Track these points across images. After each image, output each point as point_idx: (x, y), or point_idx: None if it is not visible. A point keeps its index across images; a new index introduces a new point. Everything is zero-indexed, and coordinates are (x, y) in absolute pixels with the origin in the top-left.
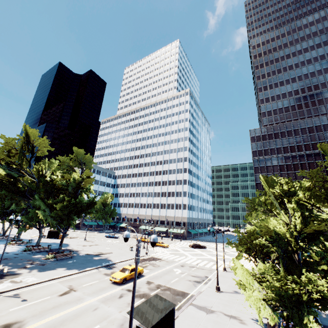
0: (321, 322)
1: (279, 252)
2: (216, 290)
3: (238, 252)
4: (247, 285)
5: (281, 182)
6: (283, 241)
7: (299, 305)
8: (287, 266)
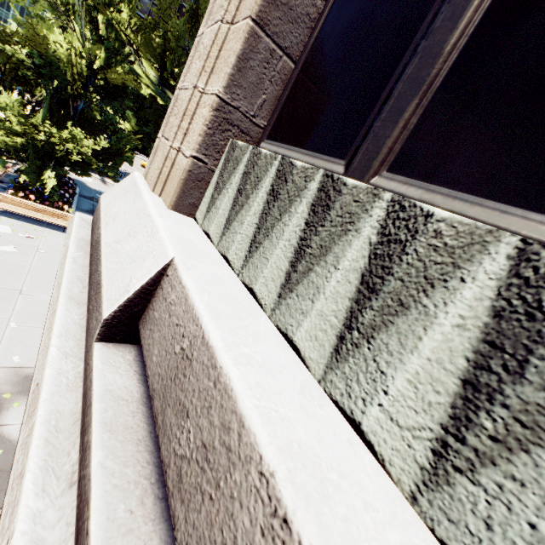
0: (80, 192)
1: (48, 88)
2: None
3: None
4: None
5: None
6: (63, 74)
7: (48, 160)
8: (55, 113)
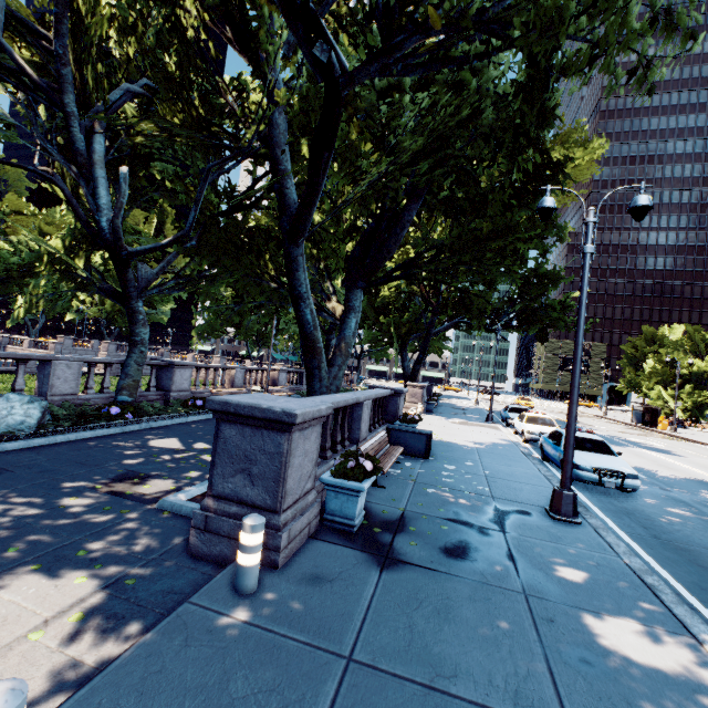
0: None
1: (692, 379)
2: (604, 415)
3: (649, 382)
4: (659, 402)
5: (702, 332)
6: (699, 372)
7: (700, 408)
8: (694, 388)
